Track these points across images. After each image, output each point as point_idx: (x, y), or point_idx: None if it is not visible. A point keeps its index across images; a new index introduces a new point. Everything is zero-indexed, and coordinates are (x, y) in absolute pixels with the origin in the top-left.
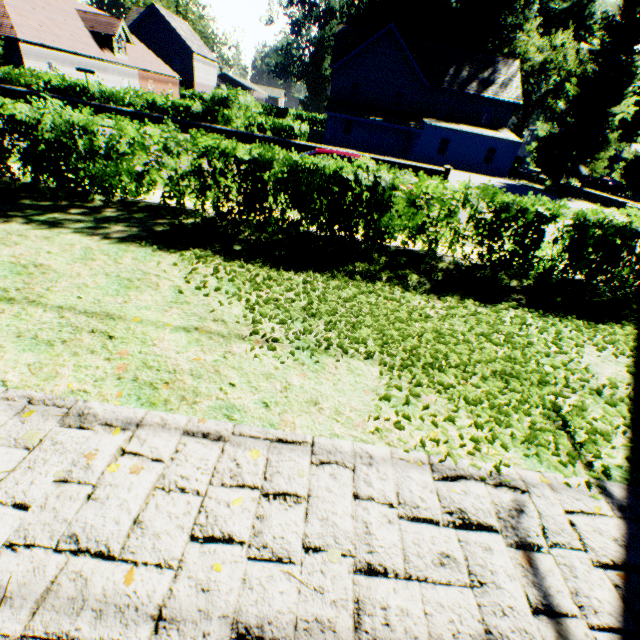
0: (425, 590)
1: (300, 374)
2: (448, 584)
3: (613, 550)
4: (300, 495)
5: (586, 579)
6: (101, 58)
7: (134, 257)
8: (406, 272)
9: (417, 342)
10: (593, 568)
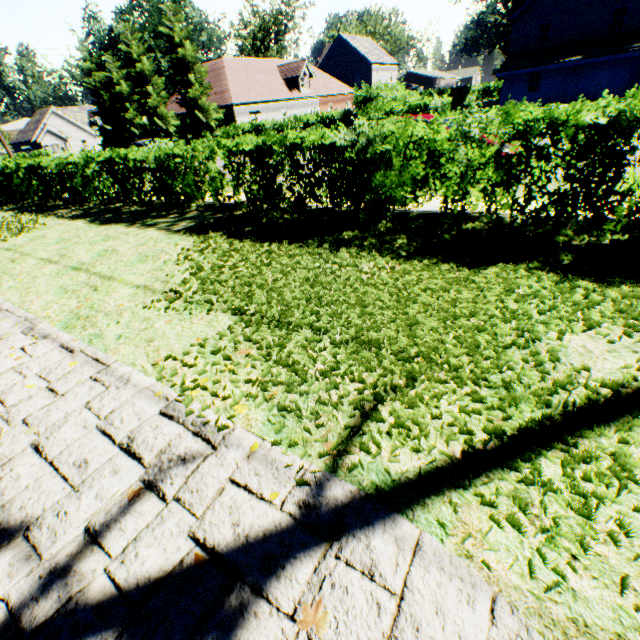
0: (44, 474)
1: (168, 321)
2: (61, 478)
3: (230, 536)
4: (63, 393)
5: (161, 538)
6: (288, 98)
7: (169, 242)
8: (398, 237)
9: (305, 304)
10: (182, 535)
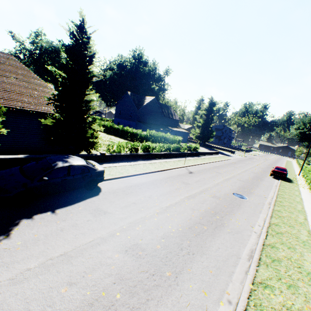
0: None
1: None
2: None
3: None
4: None
5: None
6: None
7: None
8: None
9: None
10: None
